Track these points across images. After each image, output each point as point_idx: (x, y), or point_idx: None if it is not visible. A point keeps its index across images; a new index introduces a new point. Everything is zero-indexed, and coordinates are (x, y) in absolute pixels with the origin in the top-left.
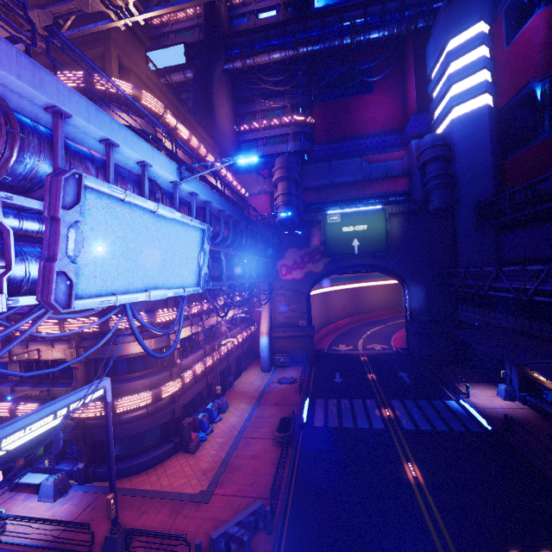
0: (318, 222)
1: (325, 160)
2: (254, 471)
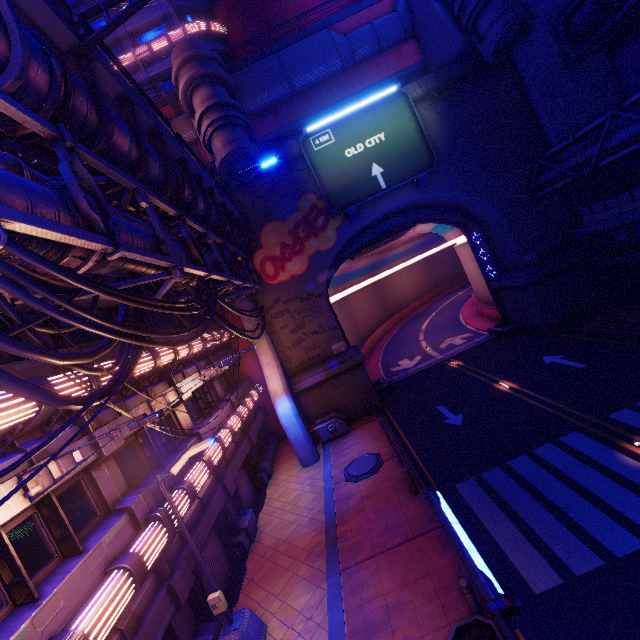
0: (297, 160)
1: (266, 54)
2: None
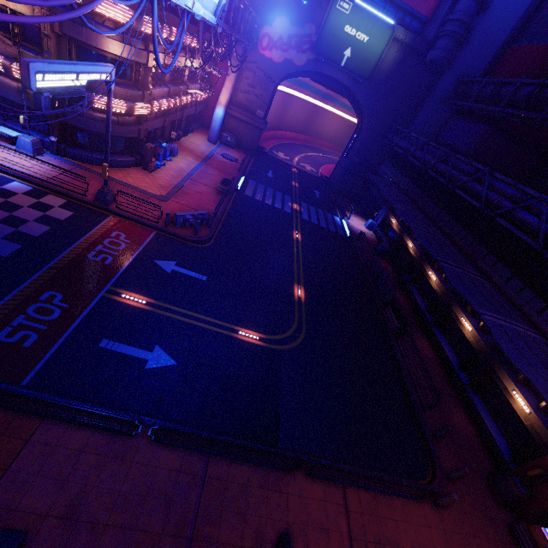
0: None
1: None
2: (199, 199)
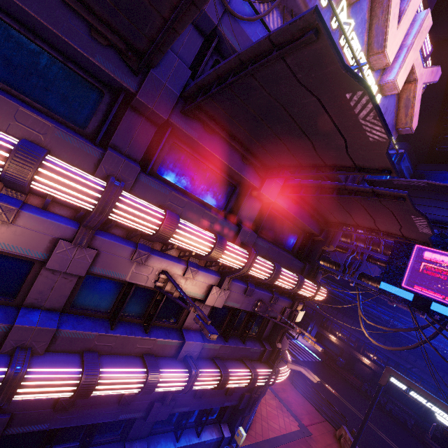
0: None
1: None
2: (297, 402)
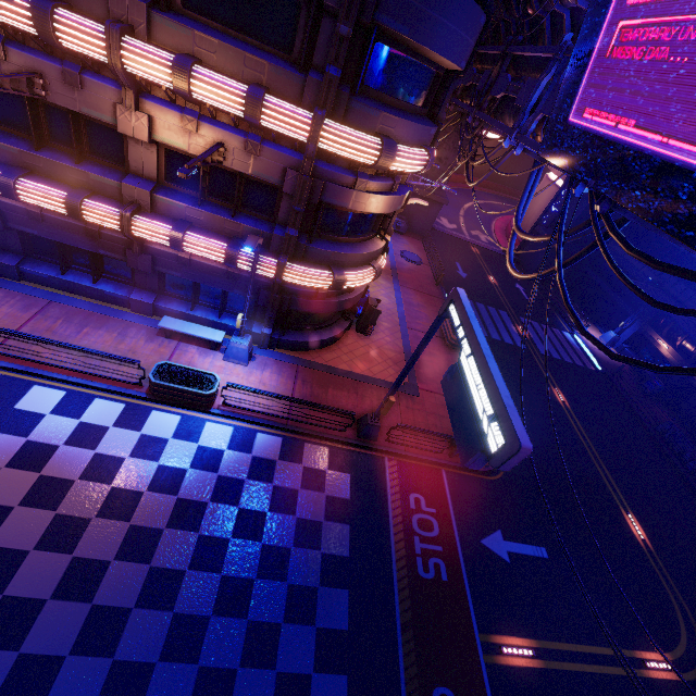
0: None
1: None
2: (441, 371)
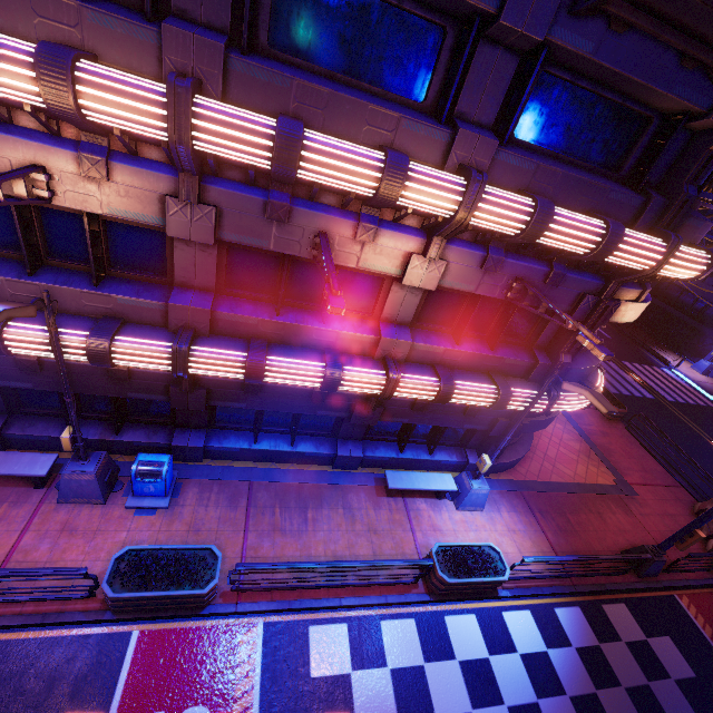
0: None
1: None
2: (626, 453)
